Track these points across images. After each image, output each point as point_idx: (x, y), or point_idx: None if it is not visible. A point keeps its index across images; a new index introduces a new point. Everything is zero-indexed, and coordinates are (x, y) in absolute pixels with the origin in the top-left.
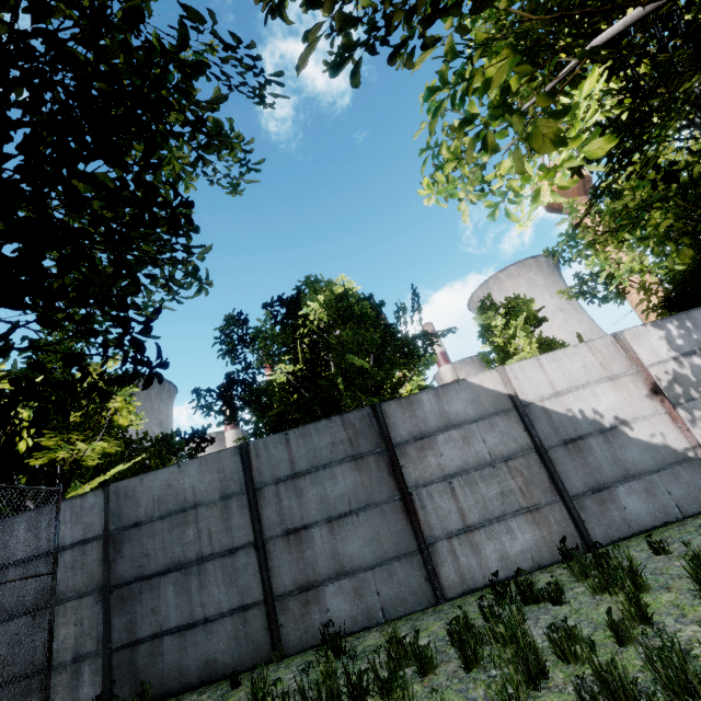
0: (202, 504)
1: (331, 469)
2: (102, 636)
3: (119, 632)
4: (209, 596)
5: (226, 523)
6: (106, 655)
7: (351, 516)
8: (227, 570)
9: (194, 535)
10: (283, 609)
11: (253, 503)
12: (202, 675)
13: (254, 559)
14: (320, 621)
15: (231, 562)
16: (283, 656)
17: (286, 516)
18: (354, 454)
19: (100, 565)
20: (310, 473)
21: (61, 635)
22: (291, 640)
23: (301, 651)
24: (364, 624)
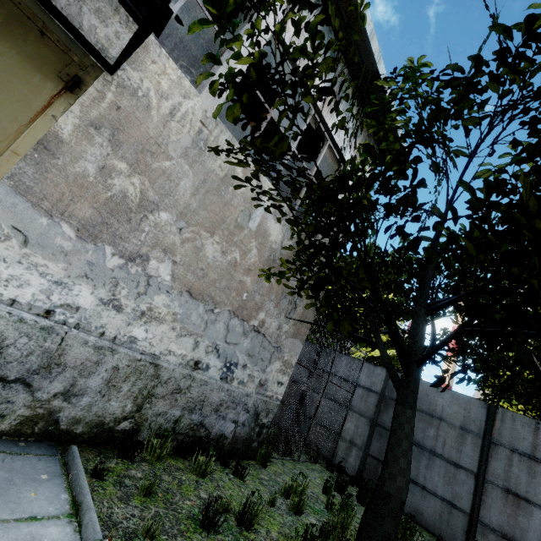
0: (445, 420)
1: None
2: (365, 443)
3: (374, 448)
4: (431, 476)
5: (458, 444)
6: (365, 453)
7: None
8: (448, 472)
9: (433, 434)
10: (482, 533)
11: (485, 449)
12: (411, 512)
13: (471, 483)
14: None
15: (453, 471)
16: None
17: (511, 479)
18: None
19: (373, 407)
20: None
21: (347, 425)
22: None
23: None
24: None
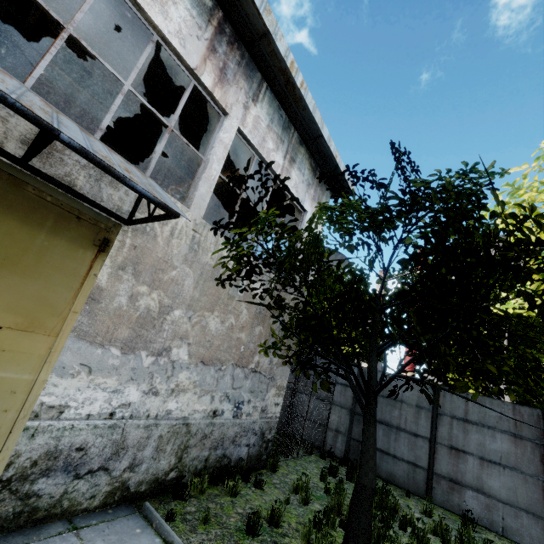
0: (405, 402)
1: (493, 431)
2: (348, 429)
3: (355, 433)
4: (399, 447)
5: (416, 419)
6: (348, 438)
7: (498, 466)
8: (410, 441)
9: (397, 414)
10: (437, 481)
11: (434, 419)
12: (387, 477)
13: (427, 446)
14: (457, 502)
15: (414, 440)
16: (431, 501)
17: (453, 438)
18: (515, 432)
19: (351, 399)
20: (477, 425)
21: (332, 417)
22: (437, 498)
23: (442, 507)
24: (486, 525)
